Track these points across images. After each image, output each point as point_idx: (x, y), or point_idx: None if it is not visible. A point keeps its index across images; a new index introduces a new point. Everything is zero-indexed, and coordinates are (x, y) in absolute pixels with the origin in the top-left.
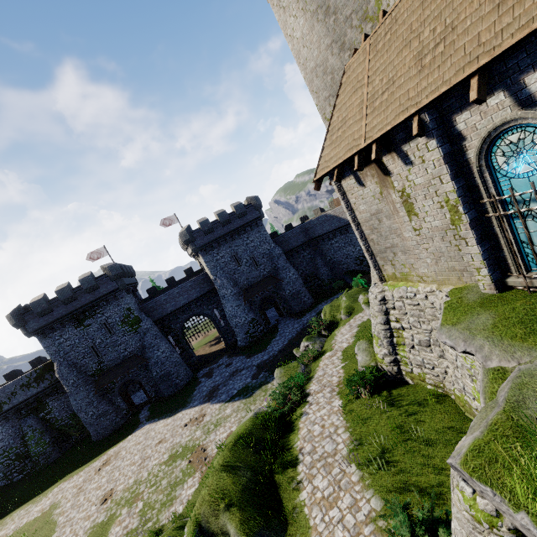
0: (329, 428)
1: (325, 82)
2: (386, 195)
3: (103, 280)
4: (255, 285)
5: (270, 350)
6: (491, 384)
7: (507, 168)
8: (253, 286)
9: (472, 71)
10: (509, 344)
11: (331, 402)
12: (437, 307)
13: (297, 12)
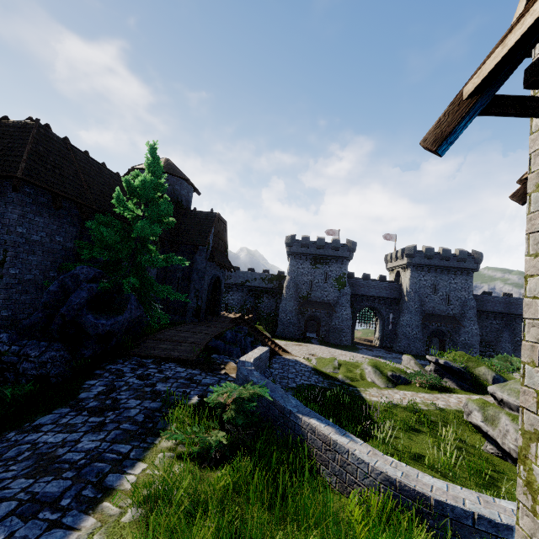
0: None
1: None
2: None
3: (343, 247)
4: (437, 316)
5: None
6: None
7: None
8: (436, 315)
9: None
10: None
11: None
12: None
13: None
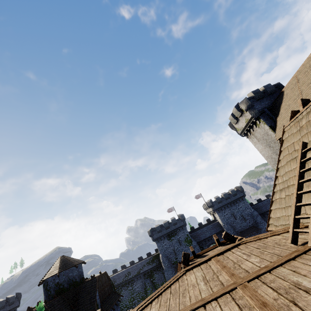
0: None
1: (272, 160)
2: None
3: (178, 221)
4: (245, 230)
5: None
6: None
7: None
8: (244, 231)
9: None
10: None
11: None
12: None
13: (259, 144)
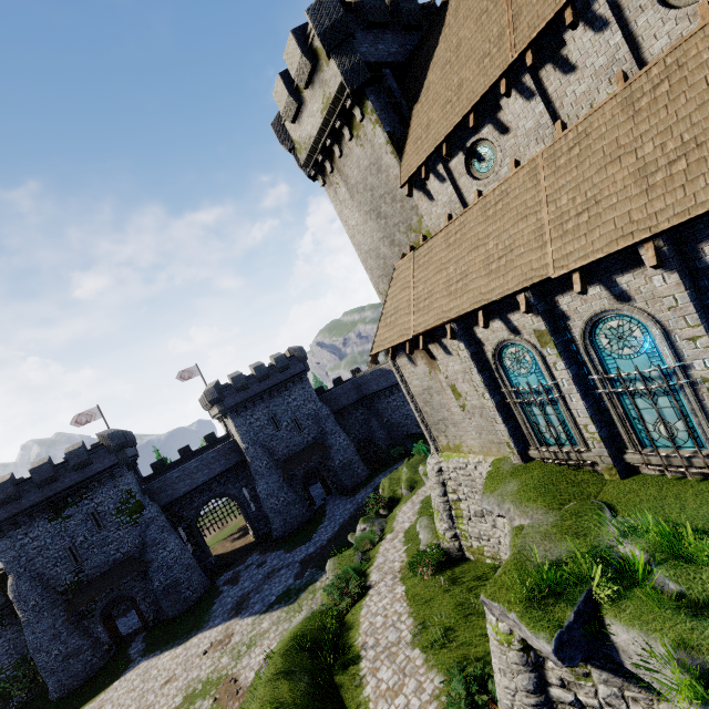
0: (392, 616)
1: (378, 264)
2: (434, 375)
3: (99, 453)
4: (297, 455)
5: (317, 539)
6: (513, 539)
7: (513, 368)
8: (295, 456)
9: (478, 309)
10: (525, 505)
11: (394, 589)
12: (484, 477)
13: (352, 207)
